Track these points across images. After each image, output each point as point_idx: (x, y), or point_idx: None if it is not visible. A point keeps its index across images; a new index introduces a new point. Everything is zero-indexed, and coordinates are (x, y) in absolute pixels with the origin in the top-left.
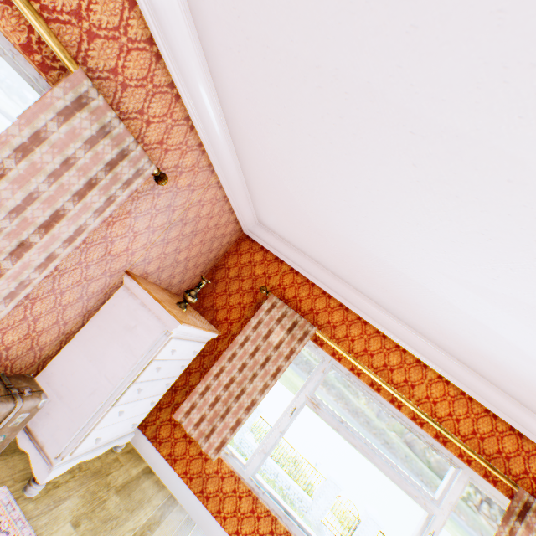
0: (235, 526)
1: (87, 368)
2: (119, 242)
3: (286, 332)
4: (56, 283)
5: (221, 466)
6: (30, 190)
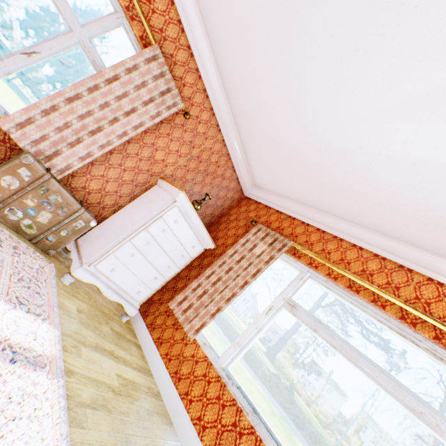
0: (199, 411)
1: (122, 220)
2: (160, 152)
3: (267, 245)
4: (123, 161)
5: (197, 351)
6: (126, 90)
